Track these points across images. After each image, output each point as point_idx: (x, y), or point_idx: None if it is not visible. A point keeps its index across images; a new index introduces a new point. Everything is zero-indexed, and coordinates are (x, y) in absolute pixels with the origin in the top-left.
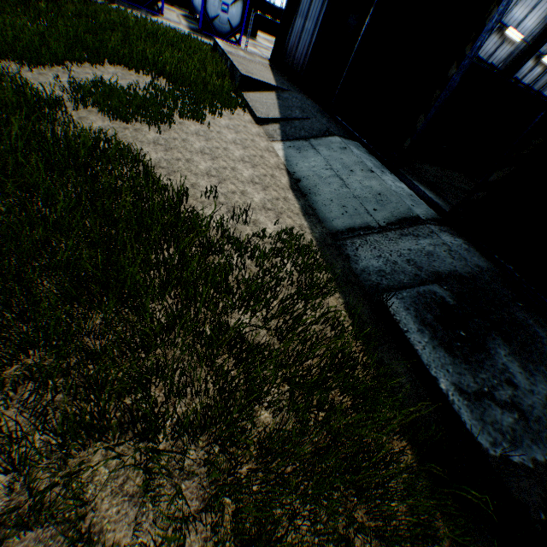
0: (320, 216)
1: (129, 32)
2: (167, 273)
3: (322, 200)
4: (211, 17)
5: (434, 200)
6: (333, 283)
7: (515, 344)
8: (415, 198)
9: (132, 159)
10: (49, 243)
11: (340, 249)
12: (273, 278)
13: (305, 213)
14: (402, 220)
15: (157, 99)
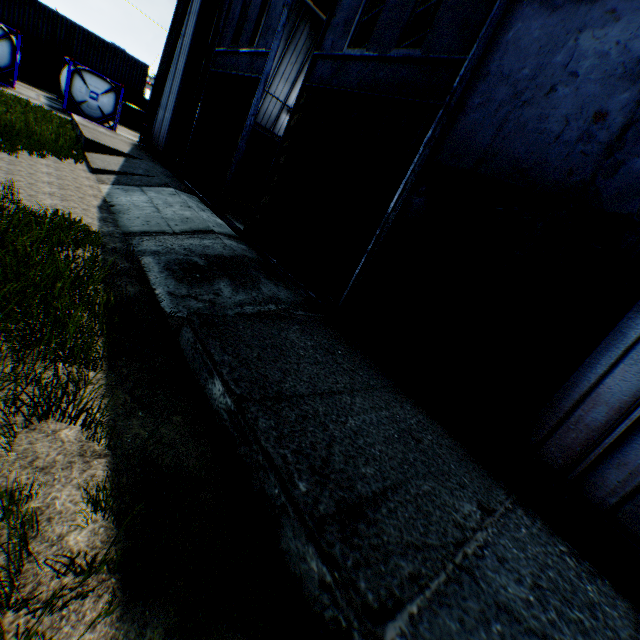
0: (120, 224)
1: None
2: None
3: (129, 217)
4: (79, 101)
5: None
6: (99, 249)
7: (238, 282)
8: (224, 226)
9: None
10: None
11: (127, 241)
12: None
13: (103, 220)
14: (198, 231)
15: None
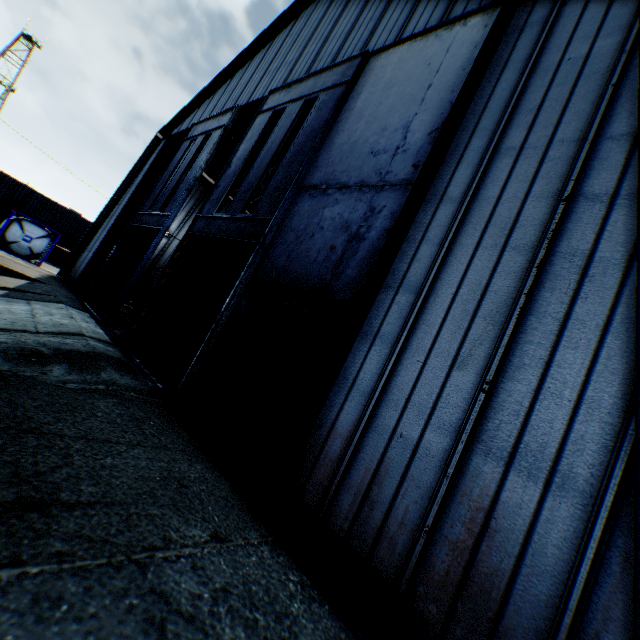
0: None
1: None
2: None
3: None
4: (11, 240)
5: None
6: None
7: (78, 368)
8: (102, 334)
9: None
10: None
11: None
12: None
13: None
14: (66, 333)
15: None
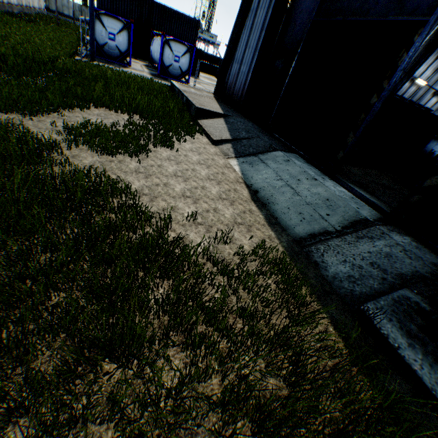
0: (282, 224)
1: (107, 80)
2: (169, 320)
3: (280, 208)
4: (167, 65)
5: (370, 199)
6: (313, 296)
7: None
8: (357, 200)
9: (120, 192)
10: (48, 299)
11: (308, 257)
12: (261, 301)
13: (269, 222)
14: (354, 223)
15: (135, 133)
